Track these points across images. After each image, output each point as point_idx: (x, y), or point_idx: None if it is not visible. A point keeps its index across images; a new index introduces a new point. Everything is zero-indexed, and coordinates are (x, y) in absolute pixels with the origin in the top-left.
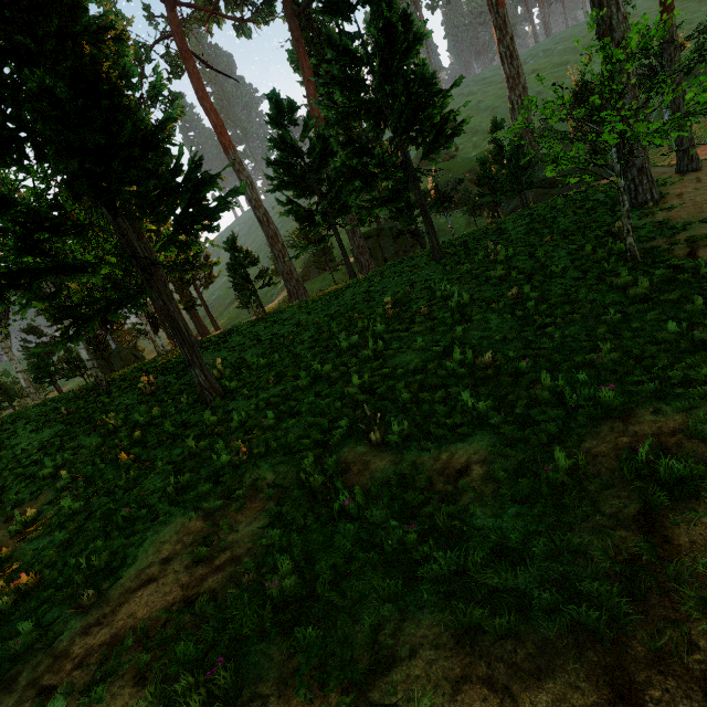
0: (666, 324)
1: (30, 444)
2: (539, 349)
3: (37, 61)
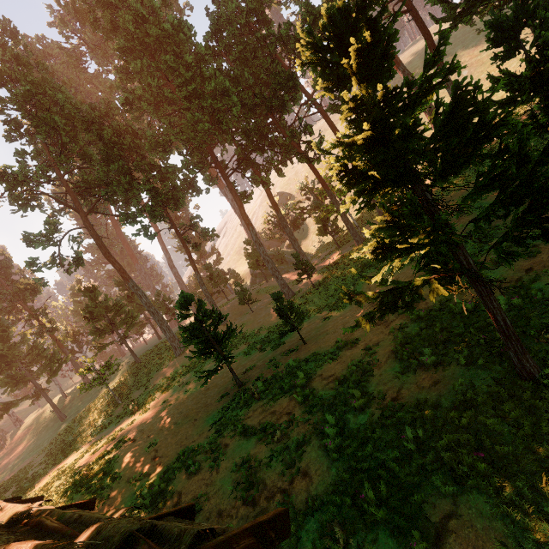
0: (81, 438)
1: (41, 421)
2: (77, 434)
3: (5, 366)
